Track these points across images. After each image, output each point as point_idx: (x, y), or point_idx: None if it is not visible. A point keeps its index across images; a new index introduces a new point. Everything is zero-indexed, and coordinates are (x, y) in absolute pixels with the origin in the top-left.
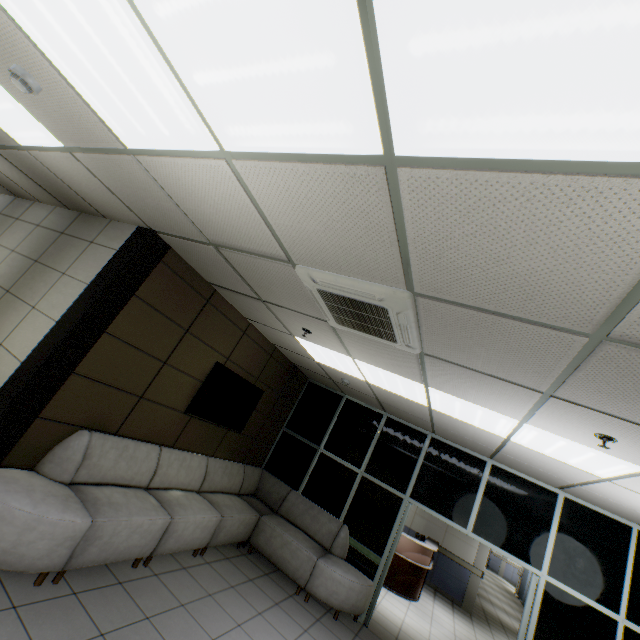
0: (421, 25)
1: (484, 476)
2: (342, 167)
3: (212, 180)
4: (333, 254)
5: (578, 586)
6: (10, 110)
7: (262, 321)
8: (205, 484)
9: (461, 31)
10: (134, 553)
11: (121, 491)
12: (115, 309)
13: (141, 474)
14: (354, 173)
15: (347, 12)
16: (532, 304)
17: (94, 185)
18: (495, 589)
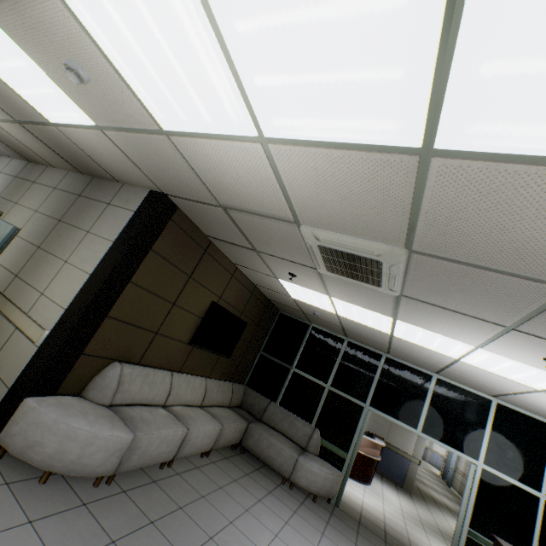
0: (499, 53)
1: (430, 387)
2: (377, 154)
3: (241, 158)
4: (342, 219)
5: (508, 472)
6: (49, 94)
7: (249, 266)
8: (205, 400)
9: (536, 60)
10: (162, 458)
11: (147, 410)
12: (137, 262)
13: (159, 395)
14: (387, 159)
15: (430, 39)
16: (522, 262)
17: (116, 156)
18: (424, 472)
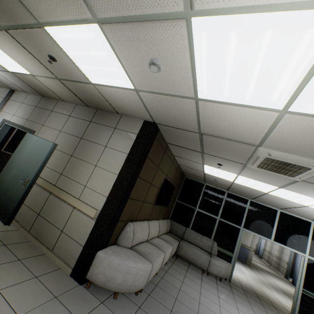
0: None
1: (277, 216)
2: None
3: (251, 116)
4: (301, 148)
5: None
6: (109, 70)
7: (186, 158)
8: (159, 232)
9: None
10: (156, 271)
11: (145, 246)
12: (141, 165)
13: (146, 235)
14: None
15: None
16: None
17: (133, 103)
18: None
